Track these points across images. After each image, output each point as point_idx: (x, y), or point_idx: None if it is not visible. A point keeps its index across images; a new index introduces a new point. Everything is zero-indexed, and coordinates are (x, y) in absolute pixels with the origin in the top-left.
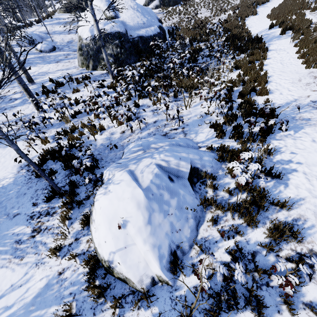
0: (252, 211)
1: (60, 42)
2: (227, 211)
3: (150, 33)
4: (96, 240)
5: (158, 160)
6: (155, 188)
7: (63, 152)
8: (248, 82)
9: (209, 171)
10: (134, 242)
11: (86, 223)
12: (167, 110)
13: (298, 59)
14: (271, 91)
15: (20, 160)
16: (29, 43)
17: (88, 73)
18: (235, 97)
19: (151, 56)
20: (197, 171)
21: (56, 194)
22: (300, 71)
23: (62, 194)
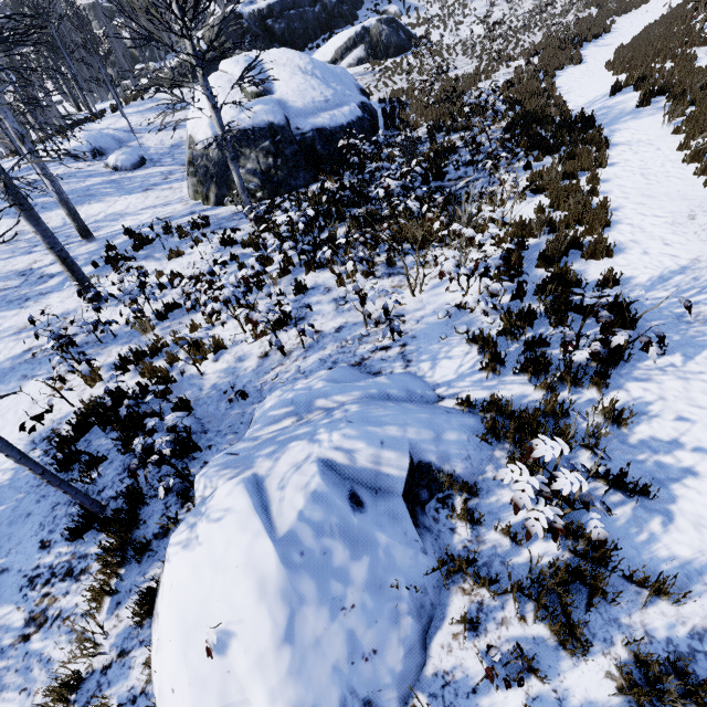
0: (571, 610)
1: (156, 148)
2: (505, 593)
3: (341, 120)
4: (156, 679)
5: (326, 450)
6: (311, 534)
7: (122, 411)
8: (562, 228)
9: (459, 469)
10: (247, 696)
11: (148, 610)
12: (362, 306)
13: (685, 164)
14: (619, 246)
15: (33, 425)
16: (93, 154)
17: (206, 211)
18: (531, 264)
19: (343, 168)
20: (429, 472)
21: (91, 524)
22: (691, 192)
23: (106, 522)
